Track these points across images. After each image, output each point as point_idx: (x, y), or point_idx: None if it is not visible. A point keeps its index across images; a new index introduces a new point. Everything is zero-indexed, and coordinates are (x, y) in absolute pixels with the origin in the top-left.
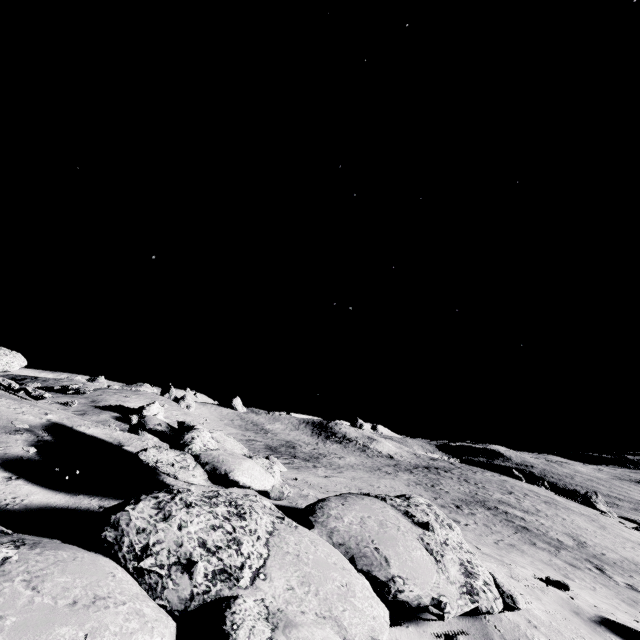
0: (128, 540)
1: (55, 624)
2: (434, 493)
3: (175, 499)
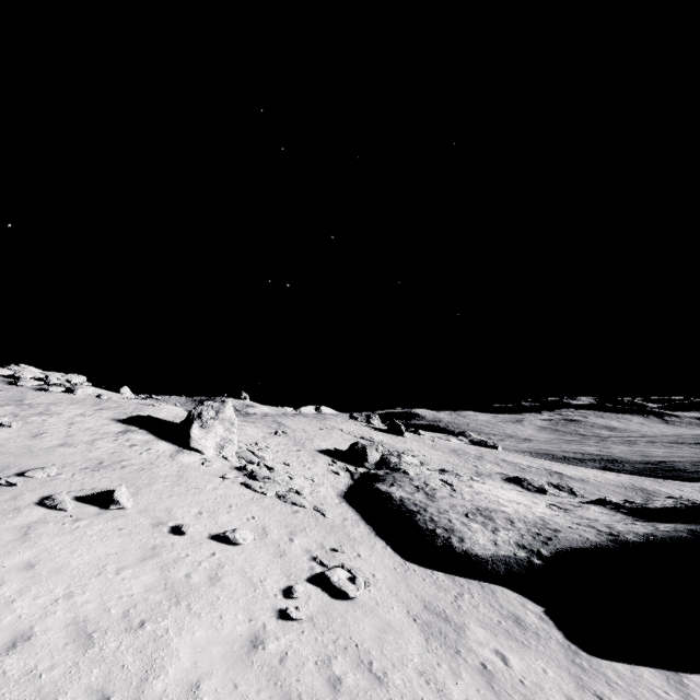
0: (9, 369)
1: (4, 370)
2: None
3: (15, 367)
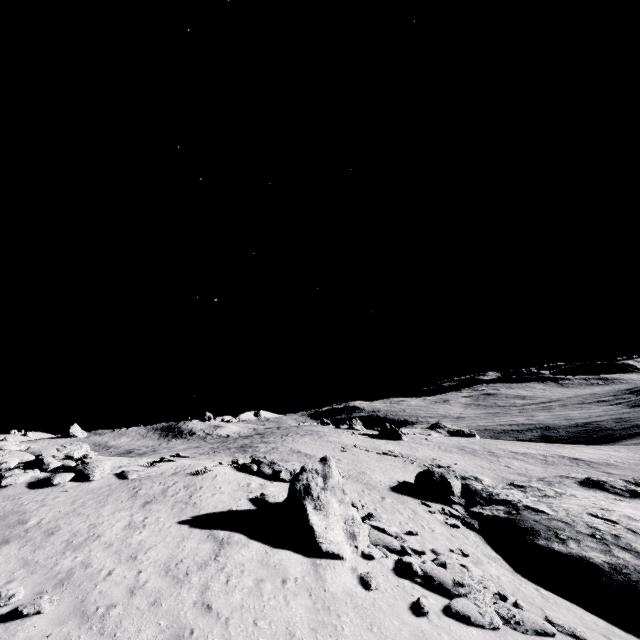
0: None
1: None
2: (213, 449)
3: None
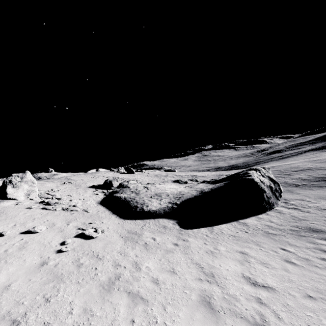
0: None
1: None
2: None
3: None
